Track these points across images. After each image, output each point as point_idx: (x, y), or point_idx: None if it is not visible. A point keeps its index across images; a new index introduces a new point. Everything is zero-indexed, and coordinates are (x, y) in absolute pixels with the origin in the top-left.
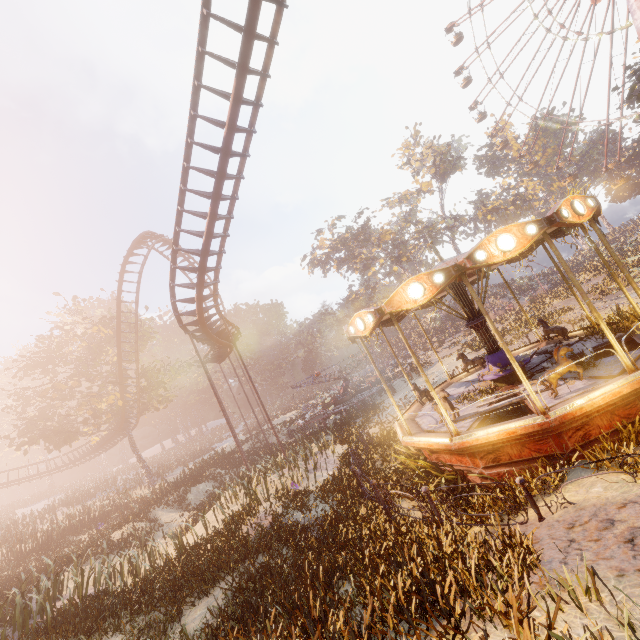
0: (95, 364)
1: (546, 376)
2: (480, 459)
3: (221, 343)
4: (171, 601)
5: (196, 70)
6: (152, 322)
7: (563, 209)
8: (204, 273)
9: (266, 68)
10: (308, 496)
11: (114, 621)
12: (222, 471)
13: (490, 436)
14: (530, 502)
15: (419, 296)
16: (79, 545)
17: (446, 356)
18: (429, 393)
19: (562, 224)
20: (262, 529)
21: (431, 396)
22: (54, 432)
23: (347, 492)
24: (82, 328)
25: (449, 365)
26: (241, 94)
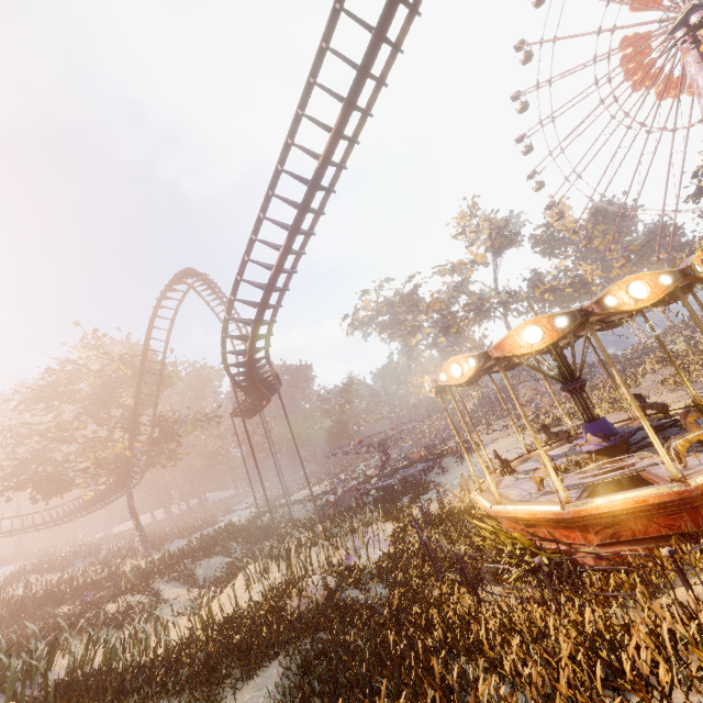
0: (107, 405)
1: (681, 439)
2: (595, 534)
3: (262, 392)
4: (203, 683)
5: (302, 100)
6: (174, 367)
7: (696, 264)
8: (265, 309)
9: (369, 108)
10: (366, 571)
11: (138, 699)
12: (237, 545)
13: (614, 504)
14: (681, 578)
15: (536, 340)
16: (62, 617)
17: (500, 437)
18: (510, 464)
19: (695, 279)
20: (318, 603)
21: (512, 467)
22: (46, 479)
23: (411, 572)
24: (97, 364)
25: (507, 446)
26: (344, 128)
